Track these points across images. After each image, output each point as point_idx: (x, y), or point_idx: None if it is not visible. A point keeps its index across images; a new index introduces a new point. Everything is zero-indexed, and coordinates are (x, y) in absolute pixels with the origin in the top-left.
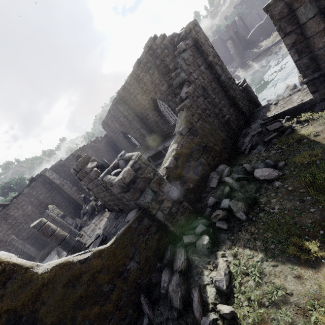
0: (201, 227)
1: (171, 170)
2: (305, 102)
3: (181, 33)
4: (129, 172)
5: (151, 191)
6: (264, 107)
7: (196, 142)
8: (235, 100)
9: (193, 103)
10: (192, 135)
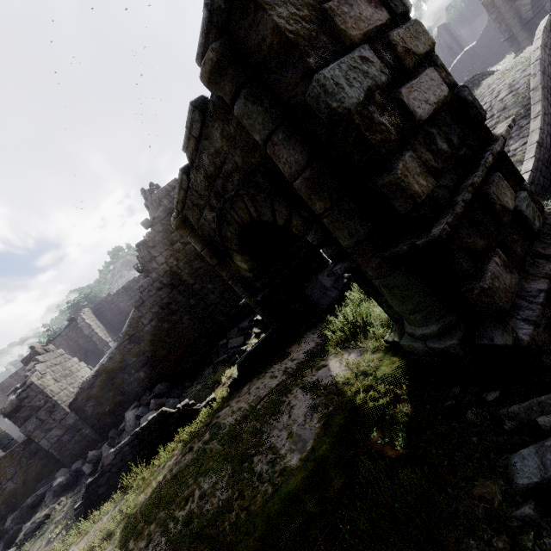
0: (77, 464)
1: (83, 391)
2: None
3: (156, 199)
4: (11, 402)
5: (37, 420)
6: None
7: (137, 353)
8: None
9: (148, 300)
10: (132, 344)
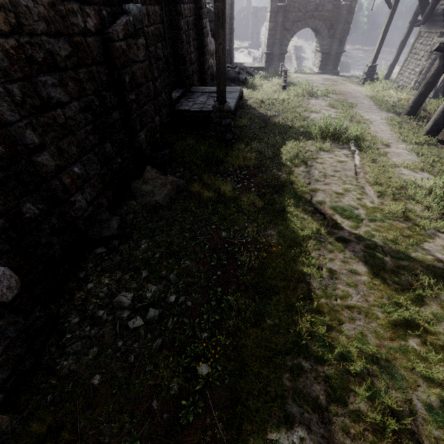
0: None
1: None
2: (261, 67)
3: None
4: None
5: None
6: (240, 63)
7: None
8: (231, 44)
9: None
10: None
